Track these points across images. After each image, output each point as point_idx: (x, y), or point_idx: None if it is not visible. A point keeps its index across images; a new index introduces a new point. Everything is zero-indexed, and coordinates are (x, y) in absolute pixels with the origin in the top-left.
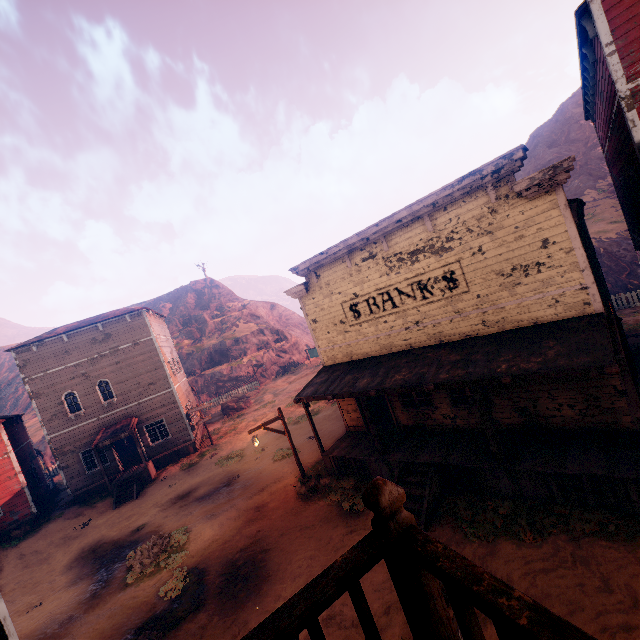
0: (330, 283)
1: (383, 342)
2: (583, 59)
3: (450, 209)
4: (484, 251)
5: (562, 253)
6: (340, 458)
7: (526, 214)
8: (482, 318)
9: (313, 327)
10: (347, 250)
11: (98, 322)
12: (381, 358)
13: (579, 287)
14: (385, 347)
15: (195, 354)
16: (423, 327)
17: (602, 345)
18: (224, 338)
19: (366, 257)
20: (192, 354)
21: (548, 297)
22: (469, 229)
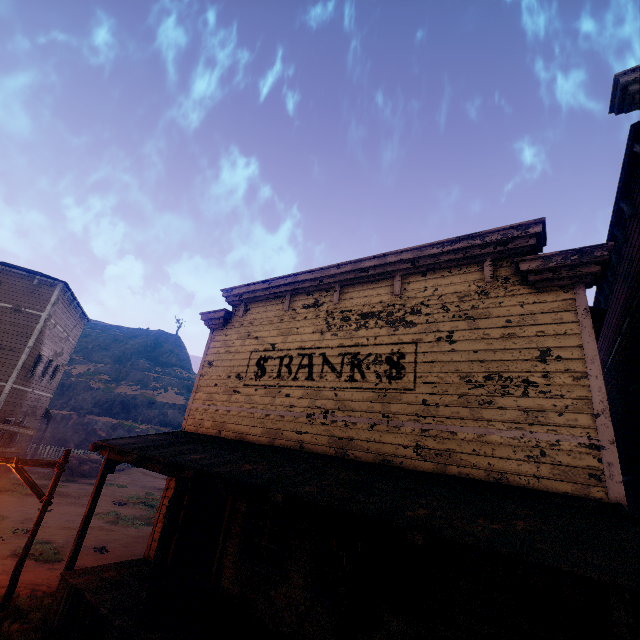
0: (254, 322)
1: (270, 424)
2: (615, 224)
3: (430, 276)
4: (454, 339)
5: (568, 376)
6: (79, 594)
7: (526, 307)
8: (418, 439)
9: (204, 371)
10: (293, 287)
11: (1, 264)
12: (253, 445)
13: (586, 441)
14: (268, 433)
15: (98, 391)
16: (331, 421)
17: (639, 549)
18: (142, 393)
19: (309, 304)
20: (95, 389)
21: (530, 441)
22: (445, 306)
